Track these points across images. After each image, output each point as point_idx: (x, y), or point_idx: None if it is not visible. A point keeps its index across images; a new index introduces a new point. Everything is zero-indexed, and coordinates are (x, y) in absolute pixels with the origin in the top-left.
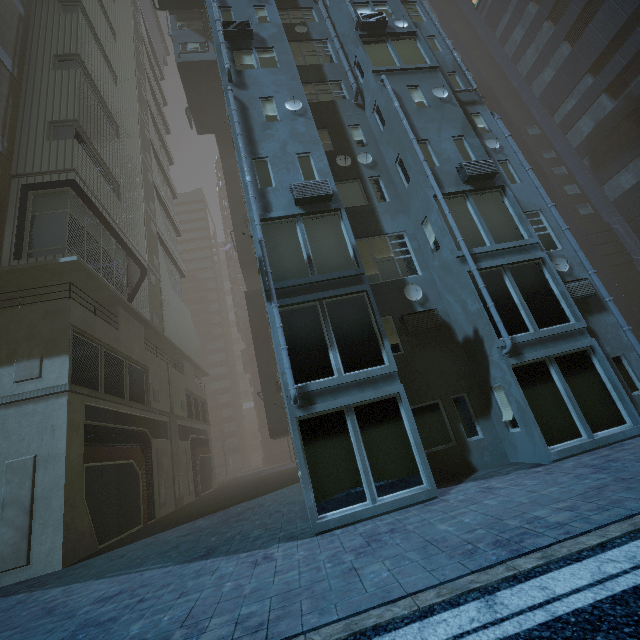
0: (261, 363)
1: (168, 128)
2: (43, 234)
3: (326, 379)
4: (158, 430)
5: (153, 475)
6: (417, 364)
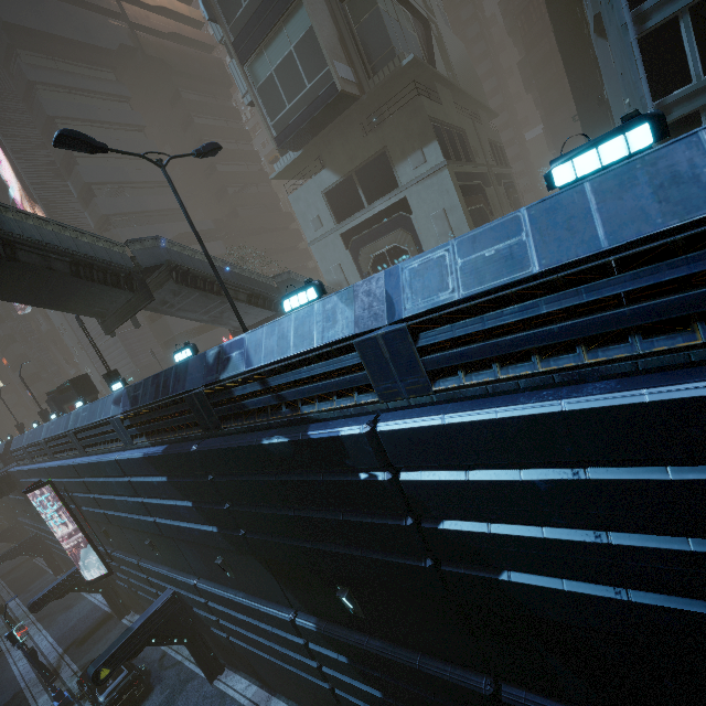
0: (574, 80)
1: None
2: (371, 44)
3: (683, 89)
4: (484, 181)
5: (493, 214)
6: None
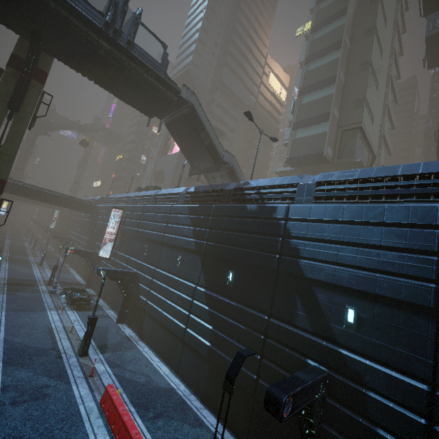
0: None
1: (402, 52)
2: (346, 149)
3: None
4: None
5: None
6: None
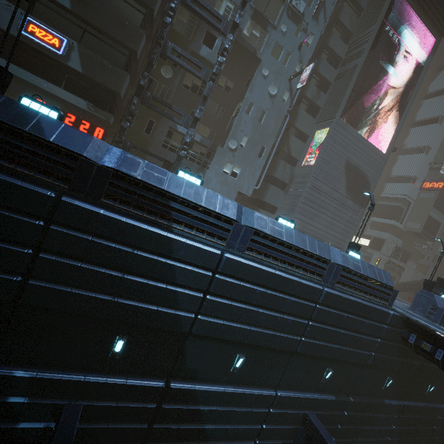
0: None
1: None
2: None
3: None
4: None
5: None
6: None
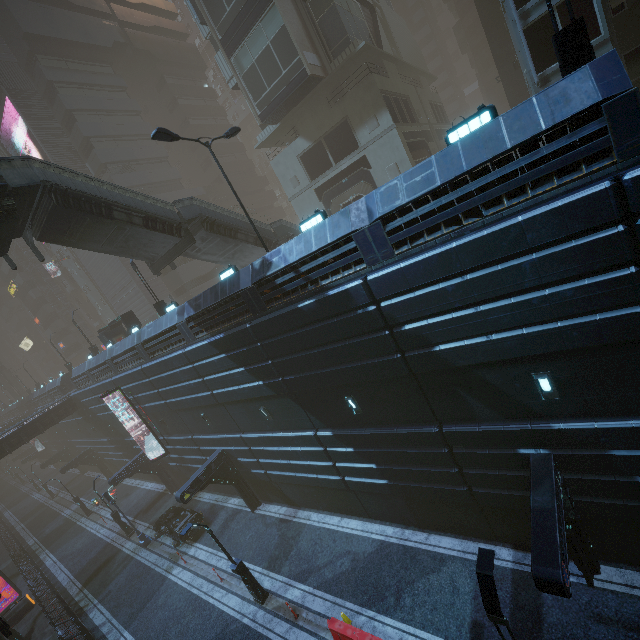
0: (494, 48)
1: None
2: (331, 33)
3: (557, 64)
4: (427, 137)
5: None
6: (638, 14)
